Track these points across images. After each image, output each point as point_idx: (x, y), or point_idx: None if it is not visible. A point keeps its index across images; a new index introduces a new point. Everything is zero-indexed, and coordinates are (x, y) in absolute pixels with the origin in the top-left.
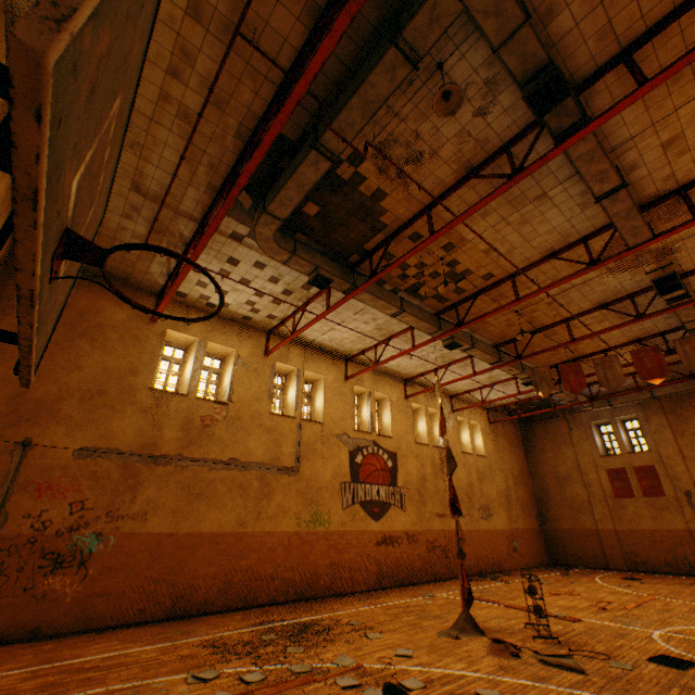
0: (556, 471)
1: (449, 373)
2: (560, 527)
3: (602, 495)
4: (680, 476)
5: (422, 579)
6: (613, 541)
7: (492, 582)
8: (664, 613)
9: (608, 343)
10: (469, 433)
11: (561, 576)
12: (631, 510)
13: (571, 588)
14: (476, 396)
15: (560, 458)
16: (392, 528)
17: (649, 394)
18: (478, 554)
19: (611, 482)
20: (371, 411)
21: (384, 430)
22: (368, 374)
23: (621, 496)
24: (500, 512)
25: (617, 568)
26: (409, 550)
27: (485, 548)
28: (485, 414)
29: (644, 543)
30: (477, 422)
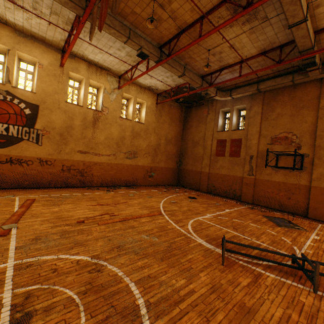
0: (193, 139)
1: (89, 44)
2: (186, 168)
3: (209, 154)
4: (252, 146)
5: (52, 186)
6: (205, 178)
7: (98, 192)
8: (115, 232)
9: (202, 4)
10: (133, 107)
11: (158, 192)
12: (220, 164)
13: (133, 200)
14: (139, 80)
15: (198, 132)
16: (22, 154)
17: (256, 87)
18: (115, 176)
19: (217, 147)
20: (8, 66)
21: (34, 88)
22: (8, 32)
23: (218, 156)
24: (145, 156)
25: (202, 191)
26: (41, 169)
27: (124, 174)
28: (155, 97)
29: (219, 181)
30: (145, 102)
